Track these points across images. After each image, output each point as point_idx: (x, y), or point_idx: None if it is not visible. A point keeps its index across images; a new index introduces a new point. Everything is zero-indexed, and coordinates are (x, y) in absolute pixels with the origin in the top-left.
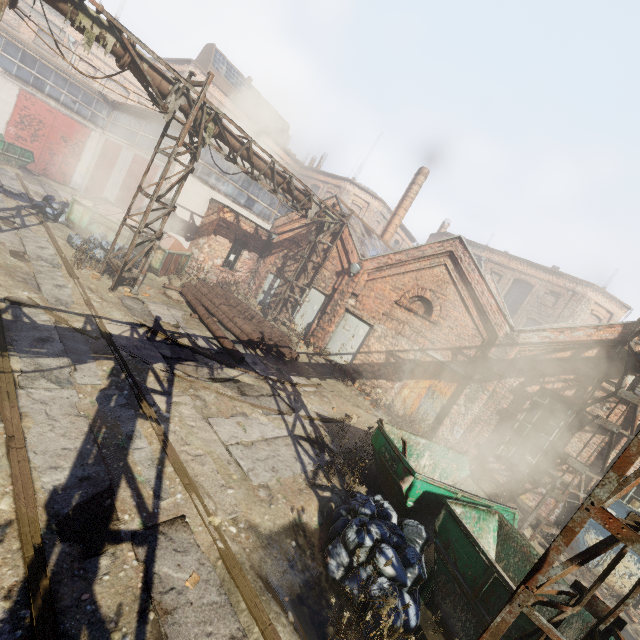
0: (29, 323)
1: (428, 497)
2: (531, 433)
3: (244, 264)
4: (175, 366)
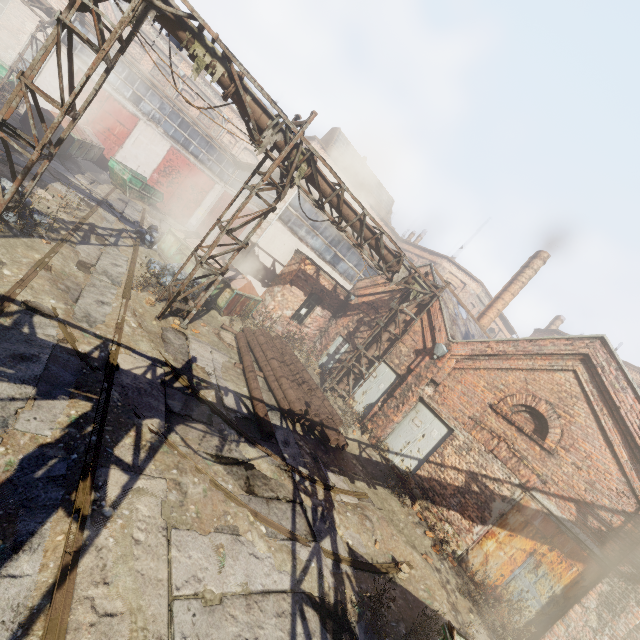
0: (26, 334)
1: None
2: None
3: (314, 320)
4: (176, 427)
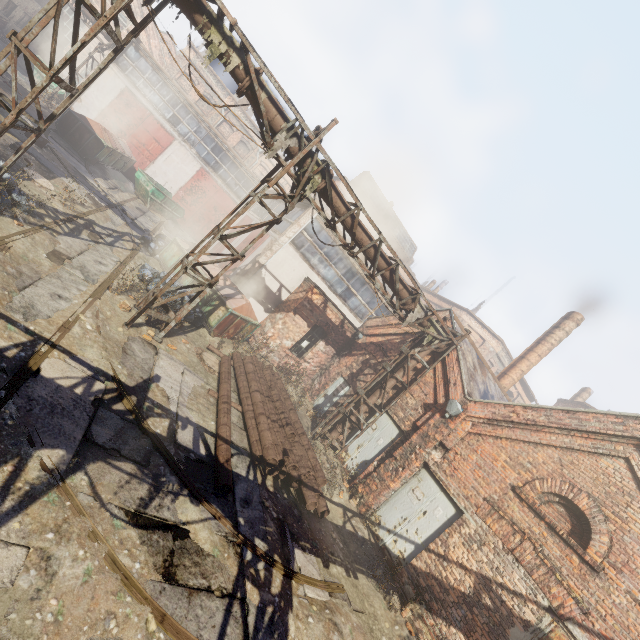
0: None
1: None
2: None
3: (316, 356)
4: (90, 464)
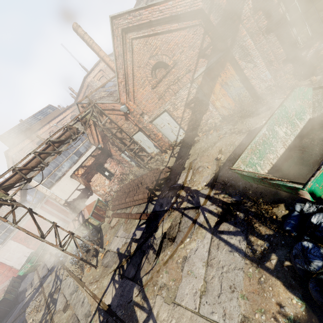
0: None
1: None
2: (303, 2)
3: (112, 167)
4: (140, 276)
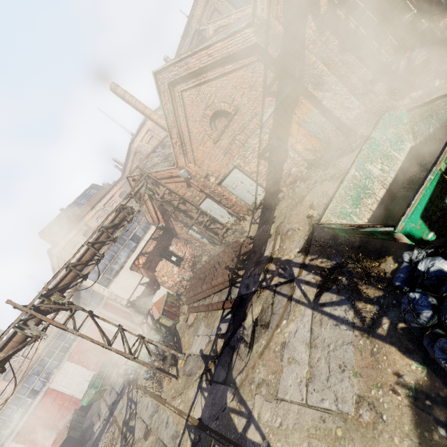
0: None
1: (430, 211)
2: (377, 11)
3: (180, 249)
4: (233, 377)
